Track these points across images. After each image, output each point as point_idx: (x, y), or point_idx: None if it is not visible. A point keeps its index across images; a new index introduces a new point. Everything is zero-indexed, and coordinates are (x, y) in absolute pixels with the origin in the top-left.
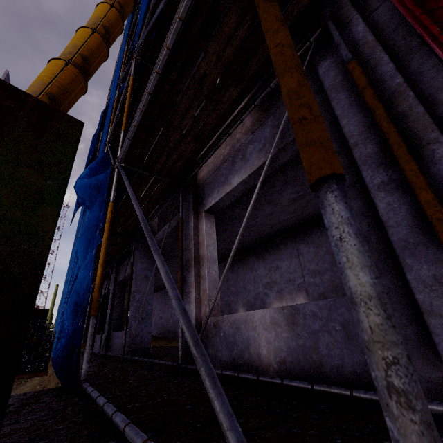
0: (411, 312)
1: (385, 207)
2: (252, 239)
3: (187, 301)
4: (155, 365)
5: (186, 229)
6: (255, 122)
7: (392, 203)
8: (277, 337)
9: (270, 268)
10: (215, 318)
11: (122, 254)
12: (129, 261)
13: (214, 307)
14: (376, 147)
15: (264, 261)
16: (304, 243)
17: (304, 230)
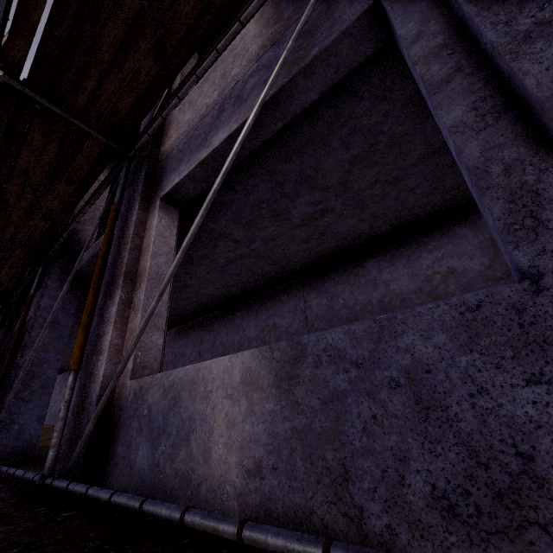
0: None
1: (547, 68)
2: (244, 282)
3: (95, 351)
4: (12, 479)
5: (123, 227)
6: (266, 42)
7: None
8: (250, 412)
9: (264, 326)
10: (140, 380)
11: (24, 285)
12: (36, 299)
13: (147, 363)
14: None
15: (256, 316)
16: (315, 293)
17: (318, 274)
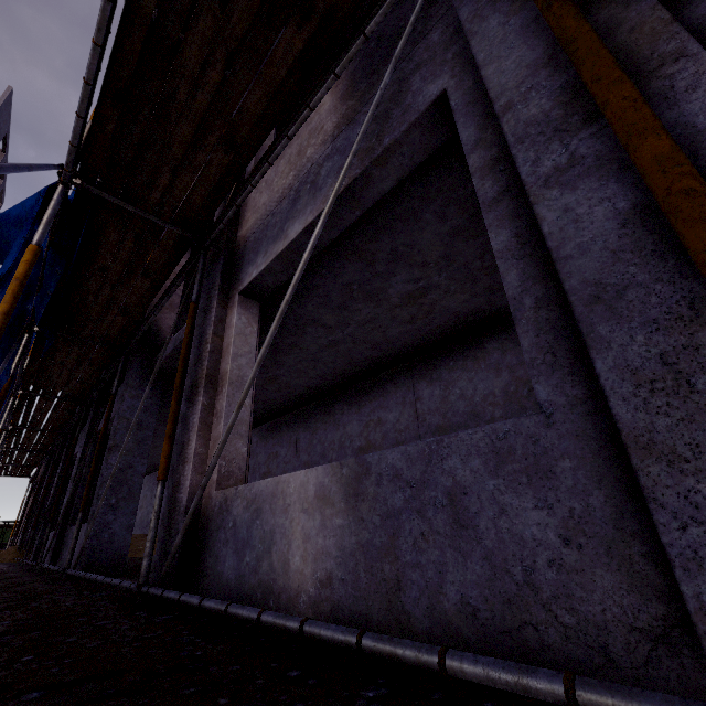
0: (599, 457)
1: (557, 218)
2: (341, 370)
3: (181, 460)
4: (109, 589)
5: (203, 325)
6: (340, 120)
7: (573, 206)
8: (323, 527)
9: (367, 422)
10: (225, 491)
11: (104, 382)
12: (116, 397)
13: (231, 473)
14: (549, 100)
15: (358, 410)
16: (426, 381)
17: (429, 358)
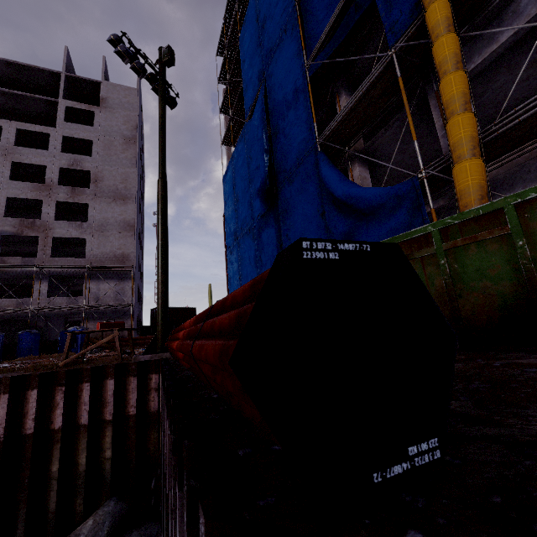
0: None
1: None
2: None
3: None
4: None
5: None
6: None
7: None
8: None
9: None
10: None
11: None
12: None
13: None
14: None
15: None
16: None
17: None
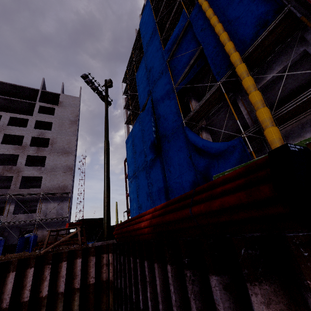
0: None
1: None
2: None
3: None
4: None
5: None
6: None
7: None
8: None
9: None
10: None
11: None
12: None
13: None
14: None
15: None
16: None
17: None
